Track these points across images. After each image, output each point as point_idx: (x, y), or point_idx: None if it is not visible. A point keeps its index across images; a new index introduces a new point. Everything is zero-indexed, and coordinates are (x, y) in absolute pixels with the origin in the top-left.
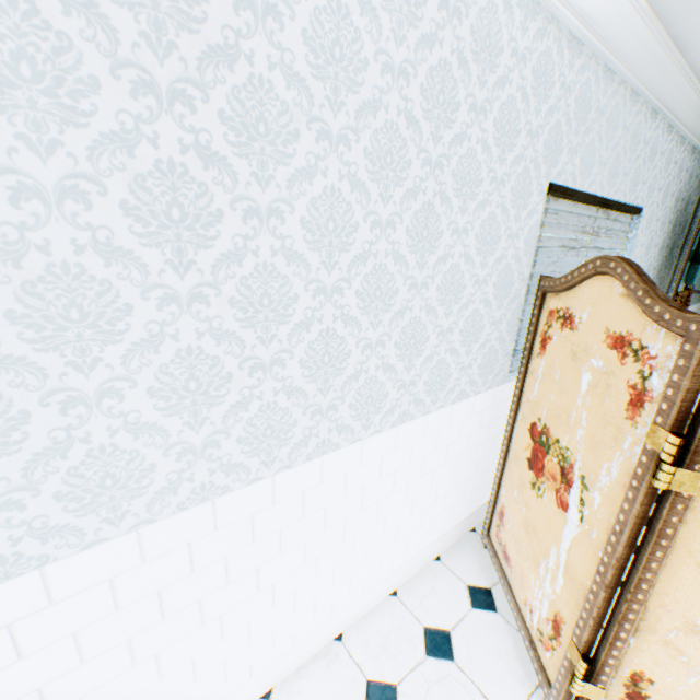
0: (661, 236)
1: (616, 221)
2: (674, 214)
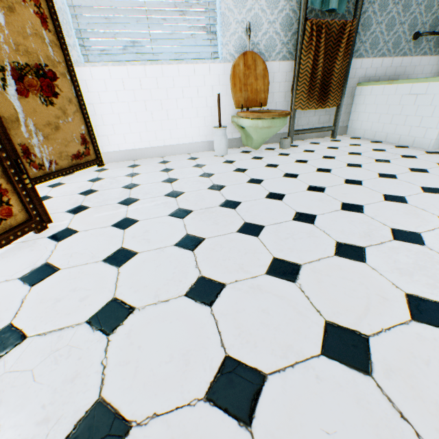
0: None
1: None
2: None
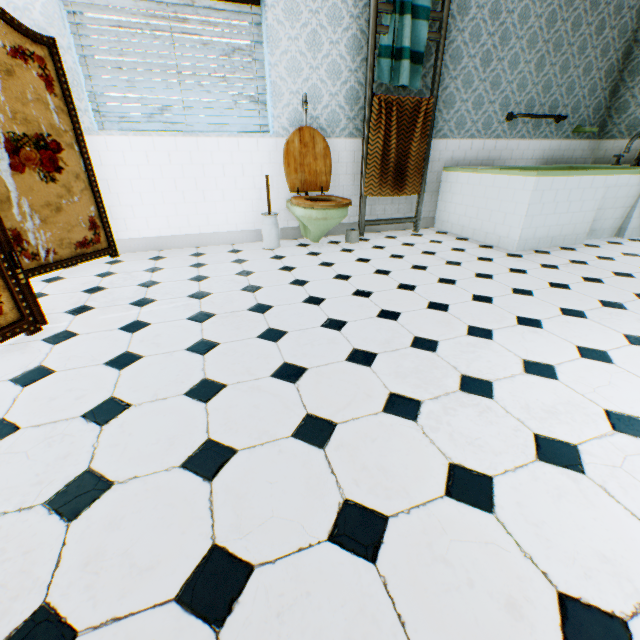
0: (344, 33)
1: (213, 9)
2: (365, 9)
